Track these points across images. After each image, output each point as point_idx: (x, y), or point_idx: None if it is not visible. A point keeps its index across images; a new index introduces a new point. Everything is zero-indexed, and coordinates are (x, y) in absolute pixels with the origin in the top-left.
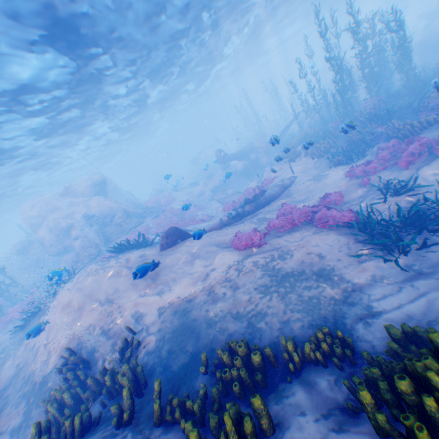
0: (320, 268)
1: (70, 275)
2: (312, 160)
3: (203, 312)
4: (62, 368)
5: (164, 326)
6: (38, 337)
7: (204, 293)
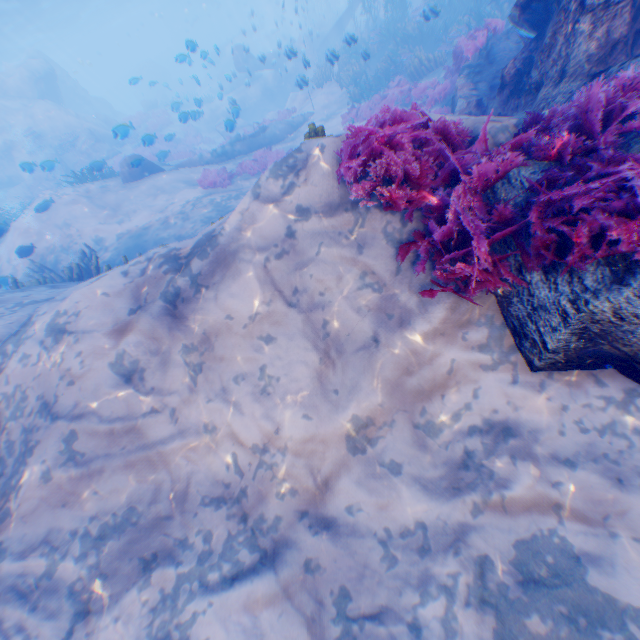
0: None
1: (25, 209)
2: (340, 90)
3: (155, 237)
4: (31, 274)
5: (122, 247)
6: (0, 262)
7: (160, 224)
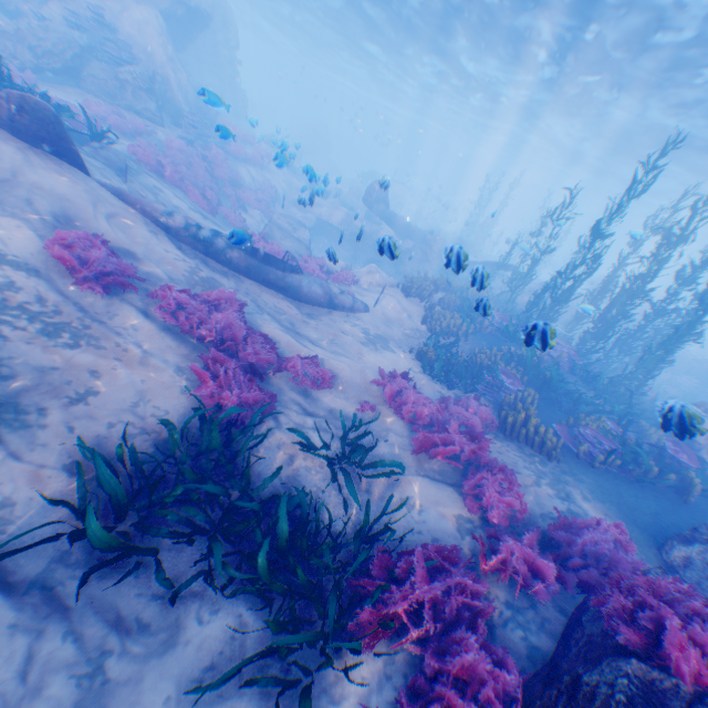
0: (26, 405)
1: None
2: (421, 323)
3: None
4: None
5: None
6: None
7: None
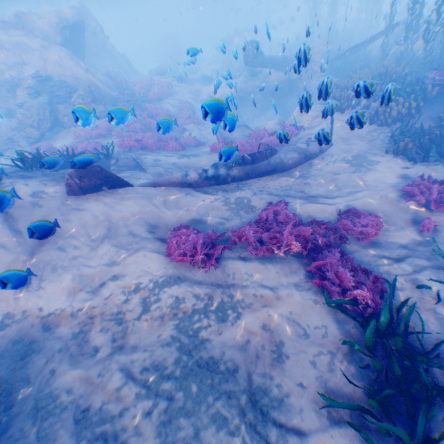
0: (263, 384)
1: None
2: (369, 124)
3: (46, 372)
4: None
5: None
6: None
7: (72, 328)
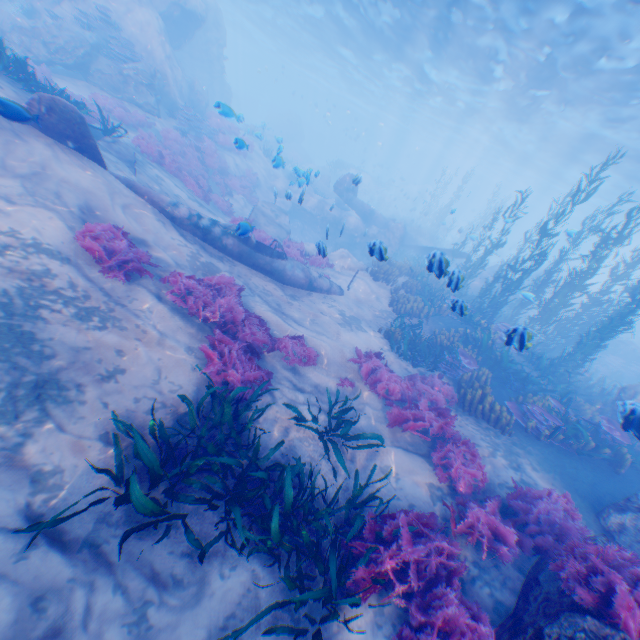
0: (66, 382)
1: None
2: (388, 304)
3: None
4: None
5: None
6: None
7: None
